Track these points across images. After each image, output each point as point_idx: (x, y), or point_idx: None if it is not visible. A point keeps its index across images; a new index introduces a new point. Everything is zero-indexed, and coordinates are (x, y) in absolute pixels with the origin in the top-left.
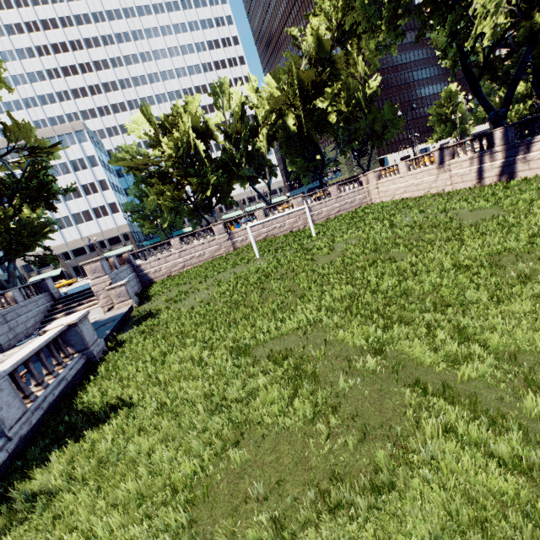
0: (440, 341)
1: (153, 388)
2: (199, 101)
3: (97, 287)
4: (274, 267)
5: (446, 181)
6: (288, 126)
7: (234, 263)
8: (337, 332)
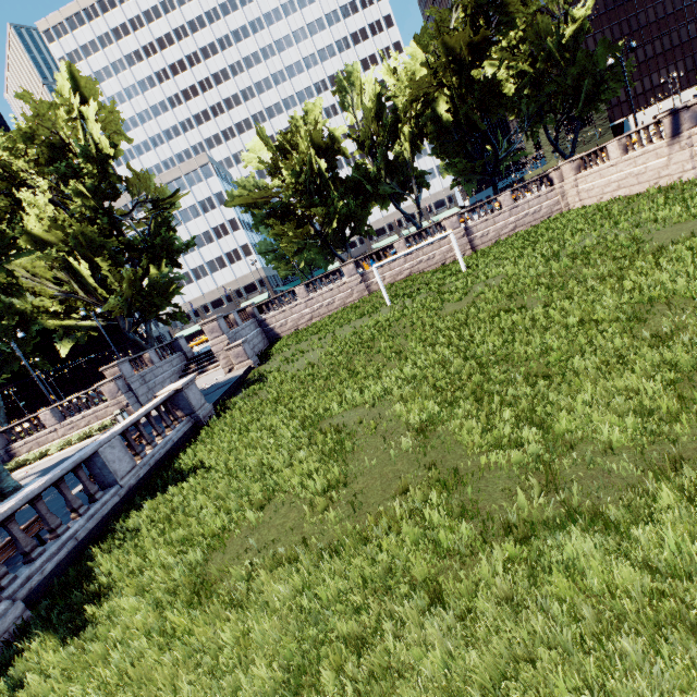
0: (504, 421)
1: (227, 454)
2: (320, 106)
3: (216, 347)
4: (395, 319)
5: (685, 165)
6: (440, 115)
7: (360, 314)
8: (399, 406)
